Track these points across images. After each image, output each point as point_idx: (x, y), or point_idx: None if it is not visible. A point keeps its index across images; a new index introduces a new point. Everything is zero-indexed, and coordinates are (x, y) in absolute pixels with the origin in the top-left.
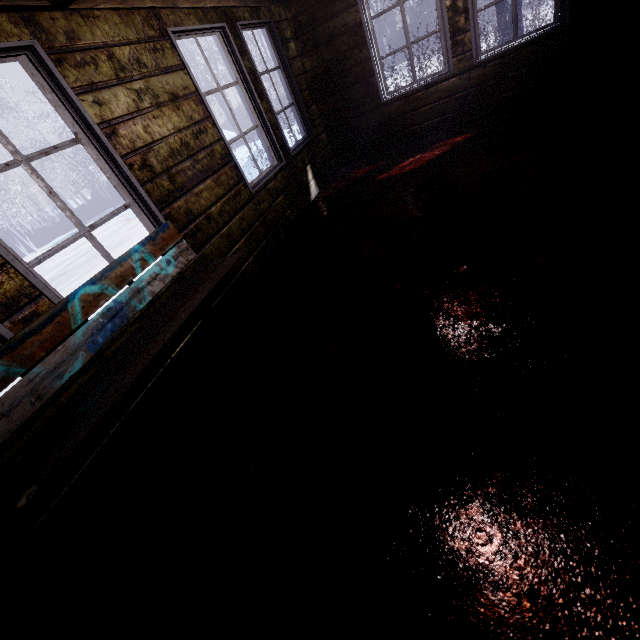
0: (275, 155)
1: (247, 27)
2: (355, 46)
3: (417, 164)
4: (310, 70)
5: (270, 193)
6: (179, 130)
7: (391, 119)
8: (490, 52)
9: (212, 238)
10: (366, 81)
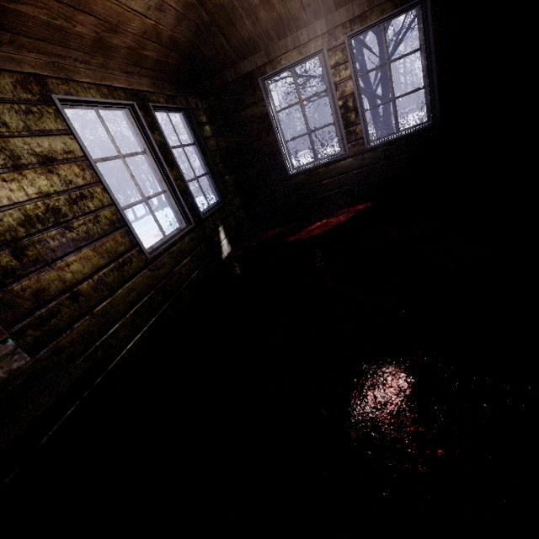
0: (184, 218)
1: (162, 109)
2: (263, 131)
3: (325, 228)
4: (224, 148)
5: (173, 256)
6: (47, 195)
7: (297, 188)
8: (378, 140)
9: (77, 321)
10: (274, 158)
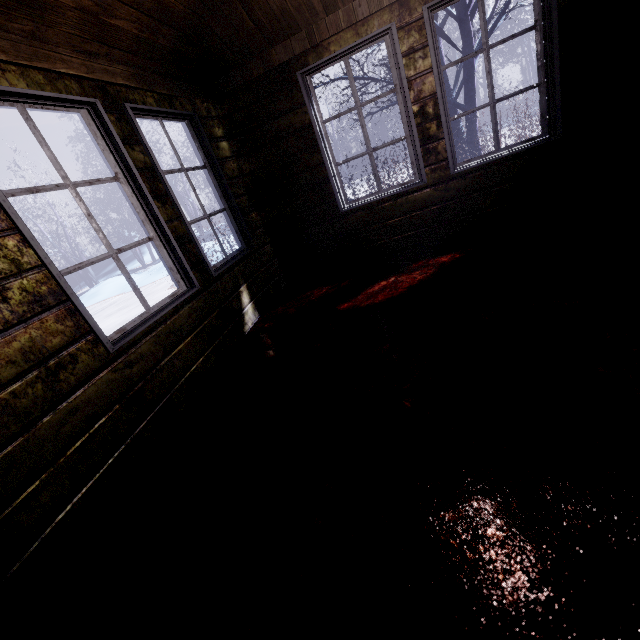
0: (182, 278)
1: (150, 114)
2: (304, 149)
3: (393, 292)
4: (249, 173)
5: (161, 340)
6: None
7: (353, 230)
8: (469, 163)
9: None
10: (320, 188)
